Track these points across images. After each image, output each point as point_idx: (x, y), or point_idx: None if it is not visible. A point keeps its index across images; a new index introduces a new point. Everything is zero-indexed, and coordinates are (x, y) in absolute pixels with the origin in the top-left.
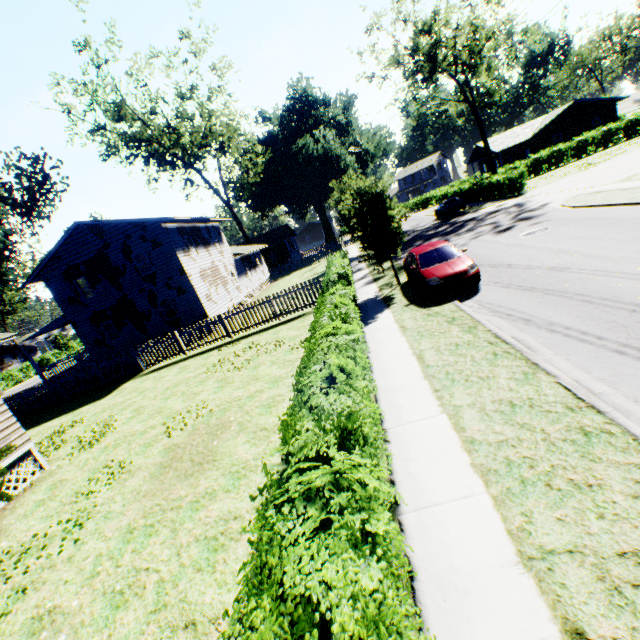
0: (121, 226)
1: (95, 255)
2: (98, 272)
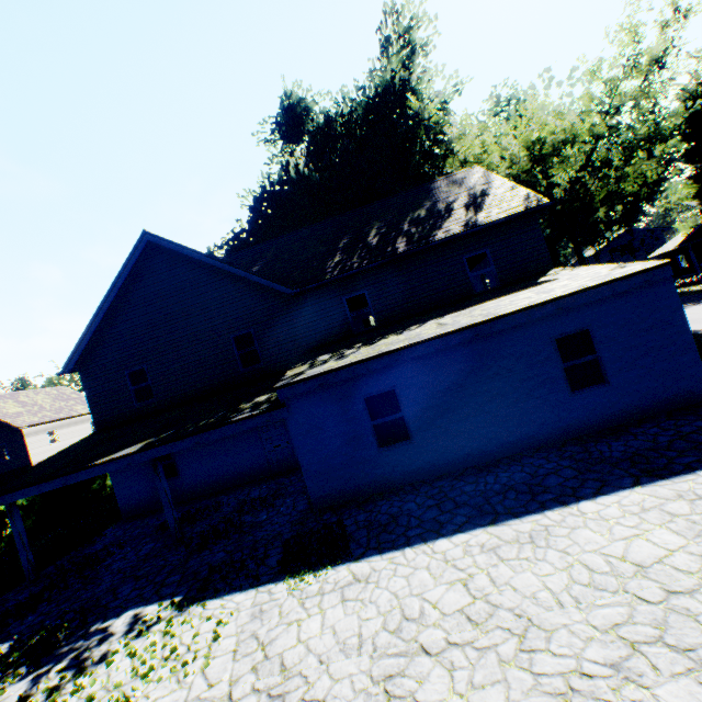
0: (642, 232)
1: (626, 243)
2: (625, 250)
